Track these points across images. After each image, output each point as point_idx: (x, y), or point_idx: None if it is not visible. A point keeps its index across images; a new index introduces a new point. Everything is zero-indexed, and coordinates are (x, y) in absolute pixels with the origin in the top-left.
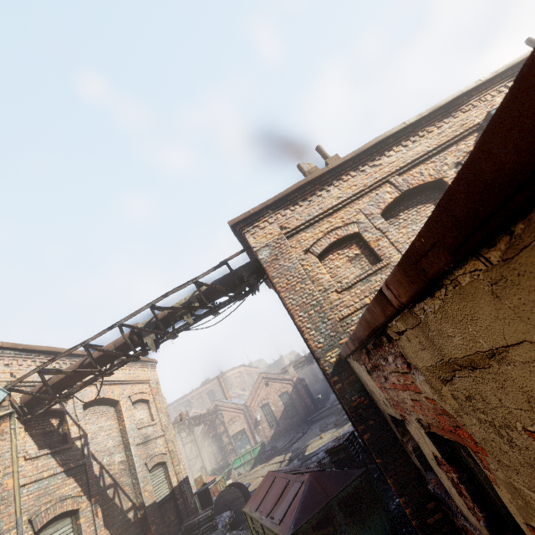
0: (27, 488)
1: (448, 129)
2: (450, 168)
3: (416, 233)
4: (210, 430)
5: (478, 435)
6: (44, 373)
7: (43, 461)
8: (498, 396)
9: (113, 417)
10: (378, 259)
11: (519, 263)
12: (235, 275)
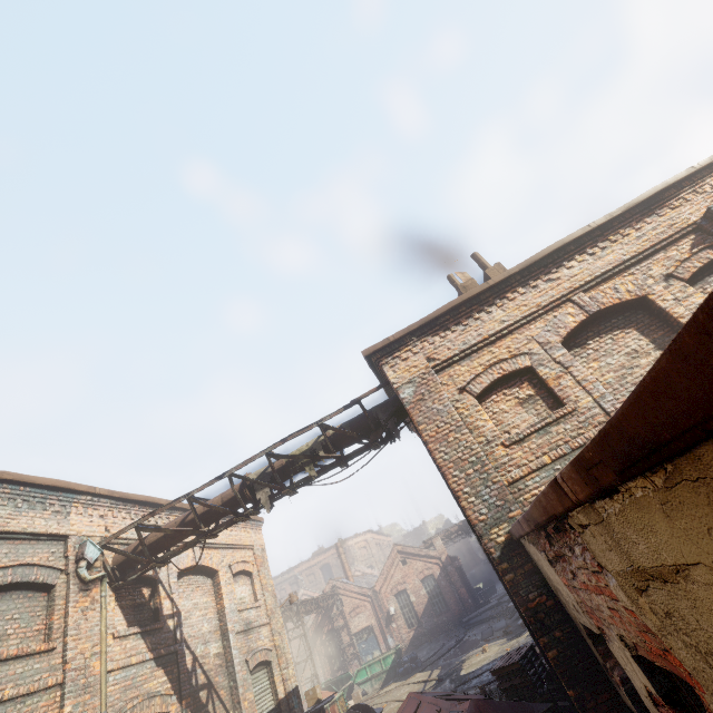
0: (113, 675)
1: (651, 232)
2: (658, 282)
3: (613, 368)
4: (324, 621)
5: (688, 662)
6: (142, 529)
7: (132, 641)
8: (695, 616)
9: (210, 592)
10: (559, 403)
11: (677, 494)
12: (369, 417)
